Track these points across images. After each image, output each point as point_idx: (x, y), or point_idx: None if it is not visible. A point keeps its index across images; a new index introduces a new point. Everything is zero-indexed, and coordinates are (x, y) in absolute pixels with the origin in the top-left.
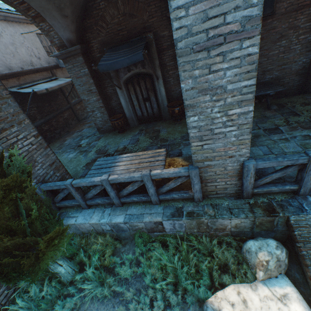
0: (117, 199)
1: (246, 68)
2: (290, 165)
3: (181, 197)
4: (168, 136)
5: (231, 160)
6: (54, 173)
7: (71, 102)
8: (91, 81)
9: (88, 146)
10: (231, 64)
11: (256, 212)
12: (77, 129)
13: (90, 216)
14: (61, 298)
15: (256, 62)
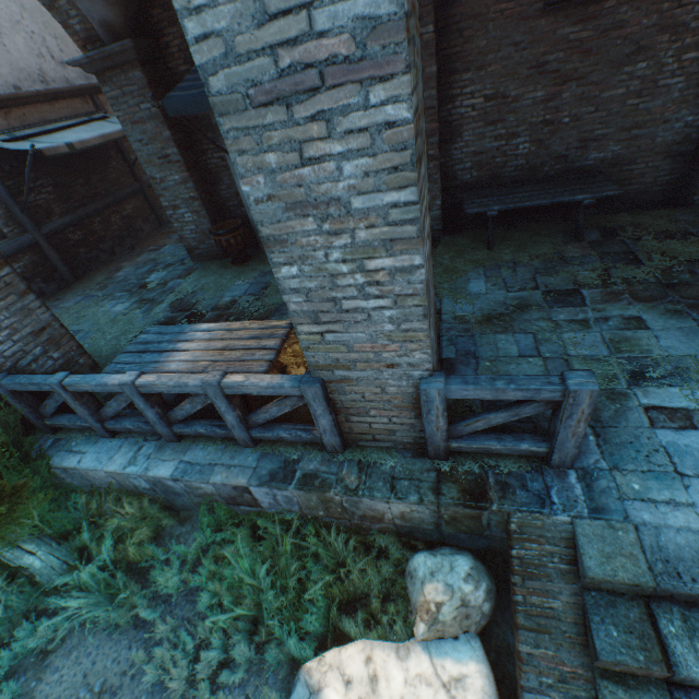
0: (165, 427)
1: (389, 158)
2: (527, 400)
3: (298, 438)
4: None
5: (392, 373)
6: (46, 351)
7: (142, 179)
8: (167, 134)
9: (160, 289)
10: (350, 145)
11: (444, 494)
12: (154, 243)
13: (110, 456)
14: (32, 616)
15: (411, 147)
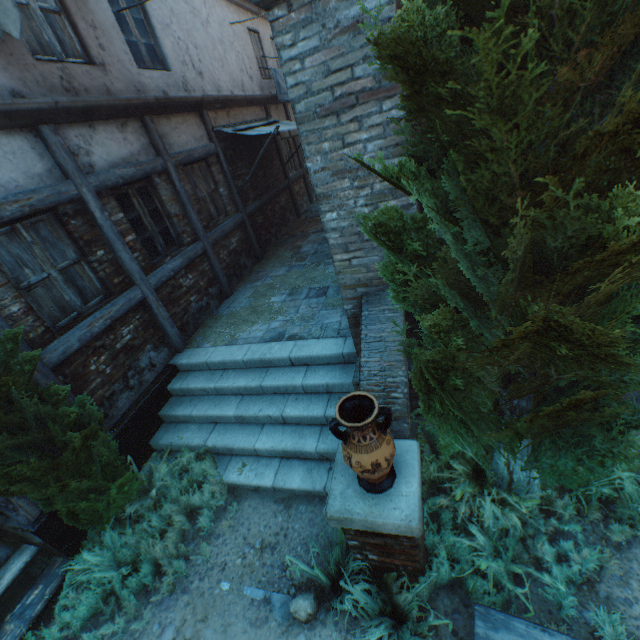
0: None
1: None
2: None
3: None
4: None
5: None
6: None
7: (289, 176)
8: None
9: None
10: None
11: None
12: (308, 228)
13: None
14: (542, 540)
15: None
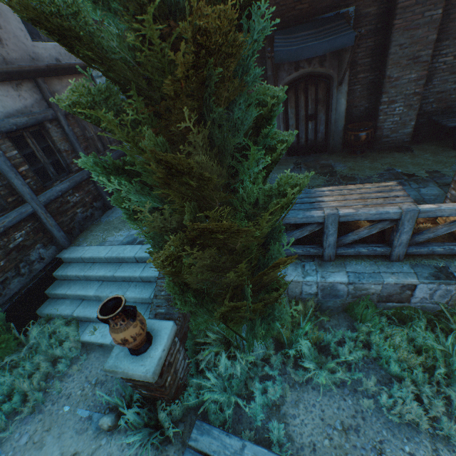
0: (333, 249)
1: None
2: None
3: (448, 251)
4: (354, 173)
5: None
6: None
7: None
8: None
9: None
10: None
11: None
12: None
13: (283, 272)
14: (257, 380)
15: None
